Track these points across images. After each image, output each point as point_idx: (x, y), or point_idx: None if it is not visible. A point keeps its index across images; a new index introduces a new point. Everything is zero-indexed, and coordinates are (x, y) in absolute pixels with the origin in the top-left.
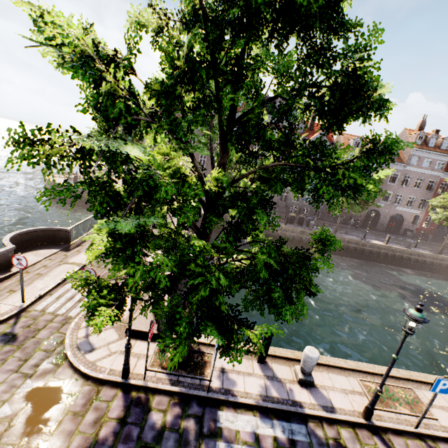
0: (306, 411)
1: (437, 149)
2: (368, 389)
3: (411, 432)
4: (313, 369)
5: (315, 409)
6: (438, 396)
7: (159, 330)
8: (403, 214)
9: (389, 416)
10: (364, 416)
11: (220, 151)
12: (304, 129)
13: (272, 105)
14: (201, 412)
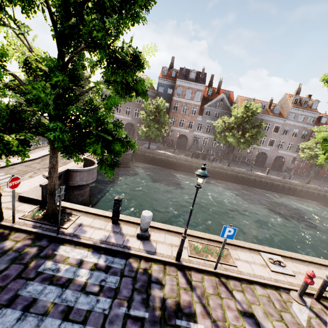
0: (130, 252)
1: (309, 108)
2: (192, 246)
3: (210, 272)
4: (148, 227)
5: (139, 252)
6: (248, 255)
7: (44, 198)
8: (284, 156)
9: (198, 261)
10: (176, 258)
11: (57, 47)
12: (213, 93)
13: (75, 2)
14: (47, 245)
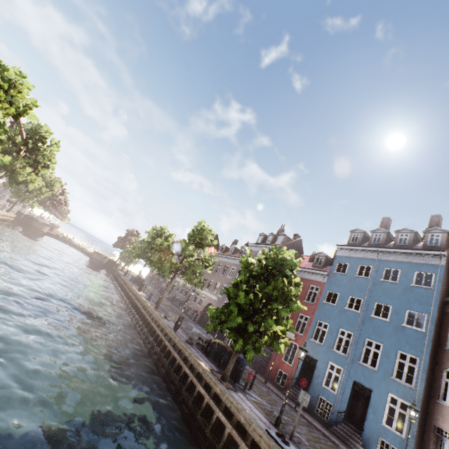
0: None
1: (272, 244)
2: None
3: None
4: (4, 208)
5: None
6: None
7: (16, 214)
8: None
9: None
10: None
11: None
12: None
13: None
14: None
